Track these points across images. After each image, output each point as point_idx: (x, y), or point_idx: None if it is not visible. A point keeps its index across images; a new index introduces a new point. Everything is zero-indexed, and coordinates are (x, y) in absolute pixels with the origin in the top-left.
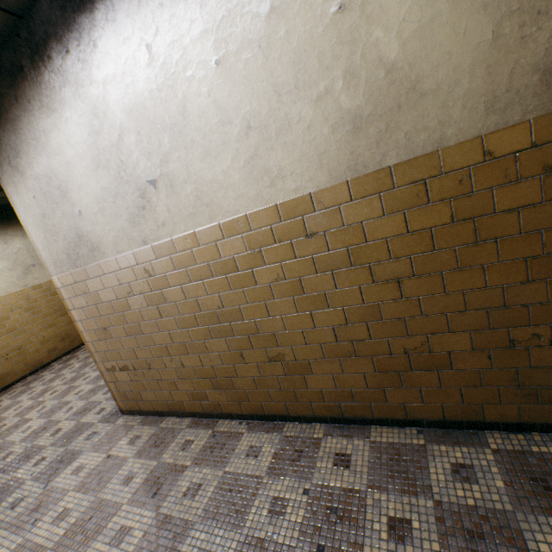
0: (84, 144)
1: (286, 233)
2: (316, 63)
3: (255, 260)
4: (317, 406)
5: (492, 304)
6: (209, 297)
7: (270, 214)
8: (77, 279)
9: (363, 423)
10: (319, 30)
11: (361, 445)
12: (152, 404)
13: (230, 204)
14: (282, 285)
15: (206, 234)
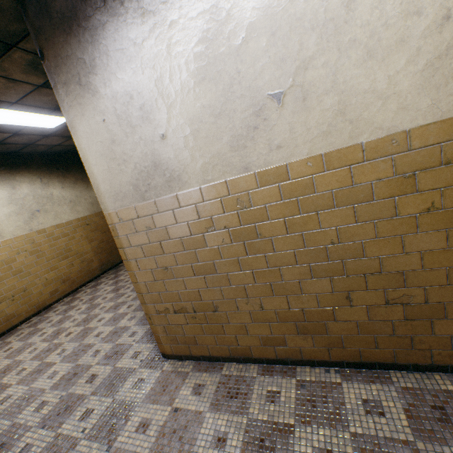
0: (189, 52)
1: None
2: None
3: (403, 186)
4: (439, 354)
5: None
6: (320, 231)
7: (444, 129)
8: (140, 214)
9: None
10: None
11: None
12: (207, 349)
13: (386, 119)
14: (434, 215)
15: (338, 156)
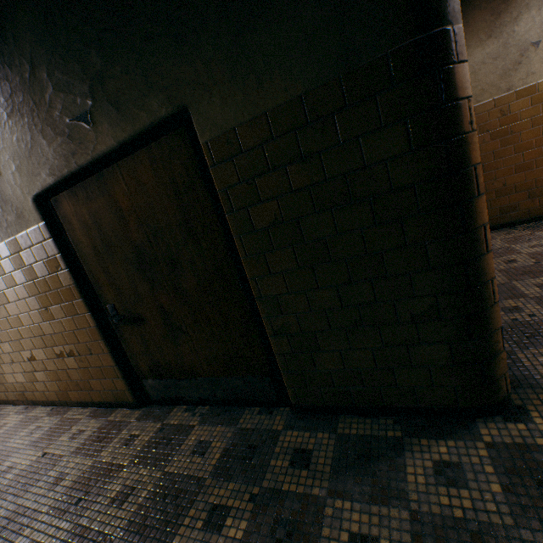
0: None
1: None
2: None
3: None
4: (17, 394)
5: (42, 333)
6: None
7: None
8: None
9: (37, 404)
10: None
11: (20, 418)
12: None
13: None
14: None
15: None
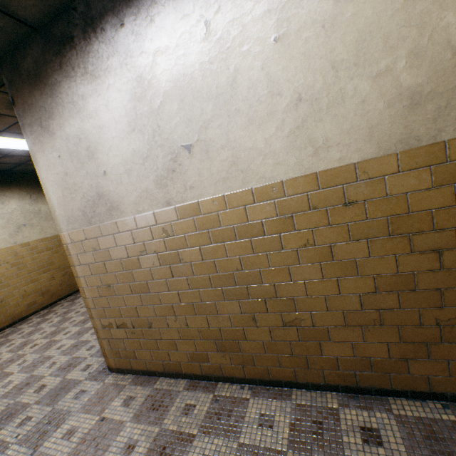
0: (123, 109)
1: (323, 200)
2: (381, 43)
3: (285, 225)
4: (330, 374)
5: None
6: (228, 259)
7: (308, 181)
8: (88, 236)
9: (379, 393)
10: (388, 13)
11: (386, 419)
12: (145, 364)
13: (267, 171)
14: (310, 250)
15: (236, 198)
